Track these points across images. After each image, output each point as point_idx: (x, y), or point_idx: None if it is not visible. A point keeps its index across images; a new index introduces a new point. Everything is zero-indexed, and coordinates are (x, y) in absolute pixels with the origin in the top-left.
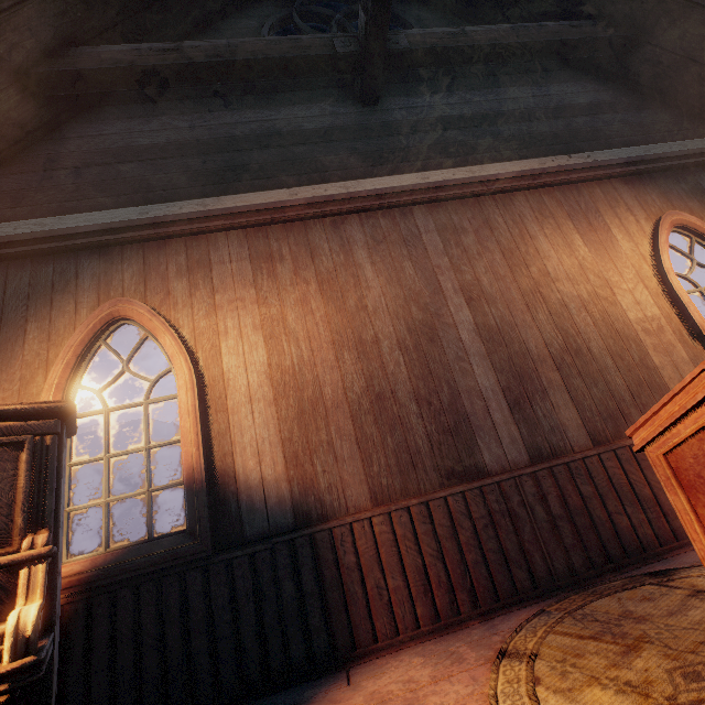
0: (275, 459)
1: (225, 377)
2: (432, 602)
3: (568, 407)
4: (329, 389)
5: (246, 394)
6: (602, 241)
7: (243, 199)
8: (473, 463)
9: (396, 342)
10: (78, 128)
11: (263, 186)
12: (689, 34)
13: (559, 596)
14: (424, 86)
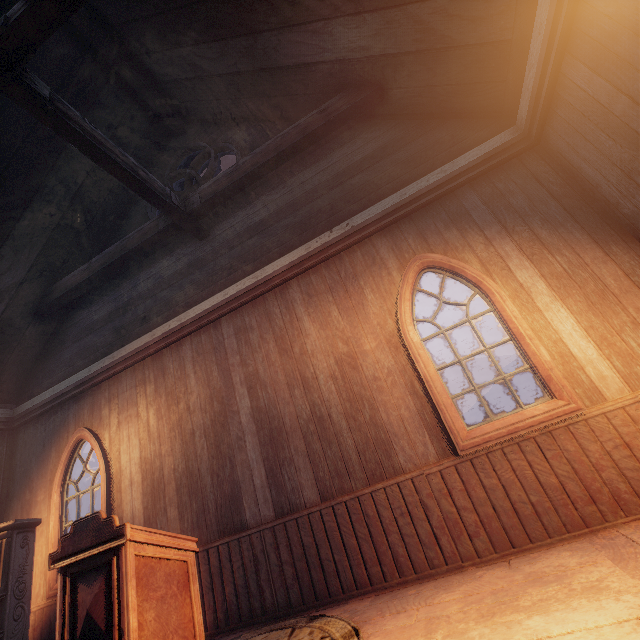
0: (140, 521)
1: (121, 469)
2: (204, 618)
3: (307, 469)
4: (167, 471)
5: (130, 479)
6: (354, 306)
7: (130, 347)
8: (239, 519)
9: (203, 431)
10: (71, 319)
11: (146, 329)
12: (413, 72)
13: (268, 624)
14: (240, 203)
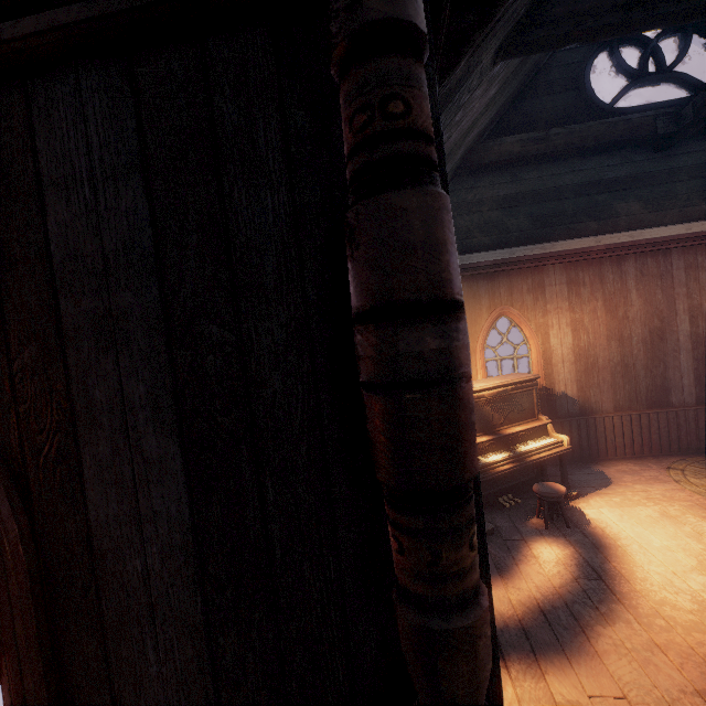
0: (572, 388)
1: (551, 349)
2: (633, 448)
3: None
4: (601, 360)
5: (561, 358)
6: None
7: (567, 245)
8: (665, 401)
9: (640, 338)
10: (462, 181)
11: (575, 230)
12: None
13: (690, 456)
14: None
